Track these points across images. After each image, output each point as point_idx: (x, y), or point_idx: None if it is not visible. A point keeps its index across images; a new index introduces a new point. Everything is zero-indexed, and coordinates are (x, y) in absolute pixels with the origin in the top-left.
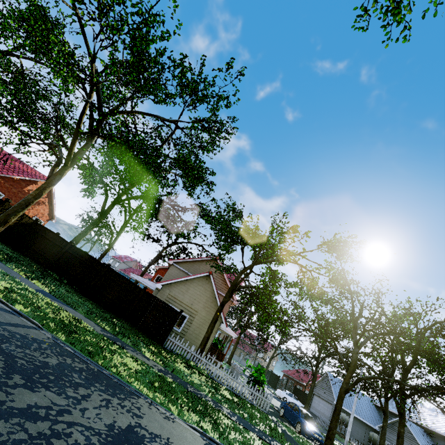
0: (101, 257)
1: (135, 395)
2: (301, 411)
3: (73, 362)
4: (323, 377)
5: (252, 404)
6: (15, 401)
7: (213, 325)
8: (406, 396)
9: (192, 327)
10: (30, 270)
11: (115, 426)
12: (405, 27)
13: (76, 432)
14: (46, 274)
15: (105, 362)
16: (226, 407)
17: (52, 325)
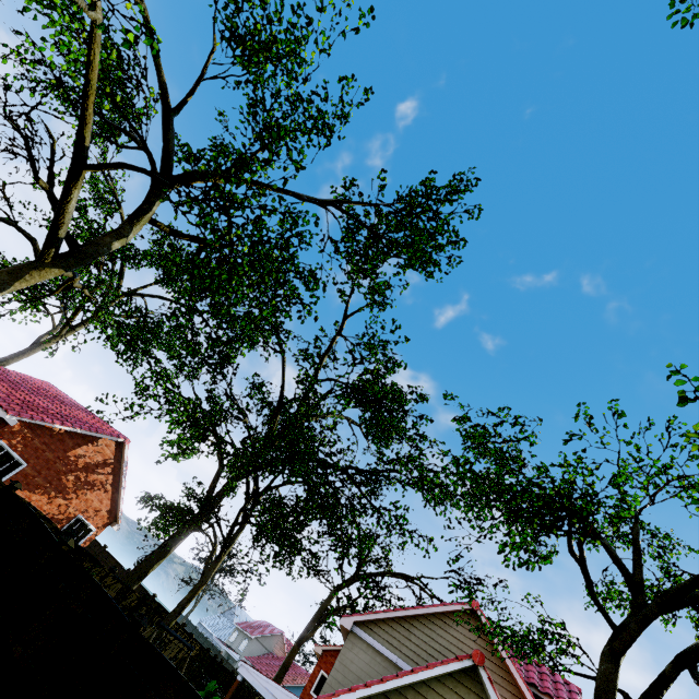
0: (178, 610)
1: None
2: None
3: None
4: None
5: None
6: None
7: None
8: None
9: None
10: None
11: None
12: None
13: None
14: None
15: None
16: None
17: None
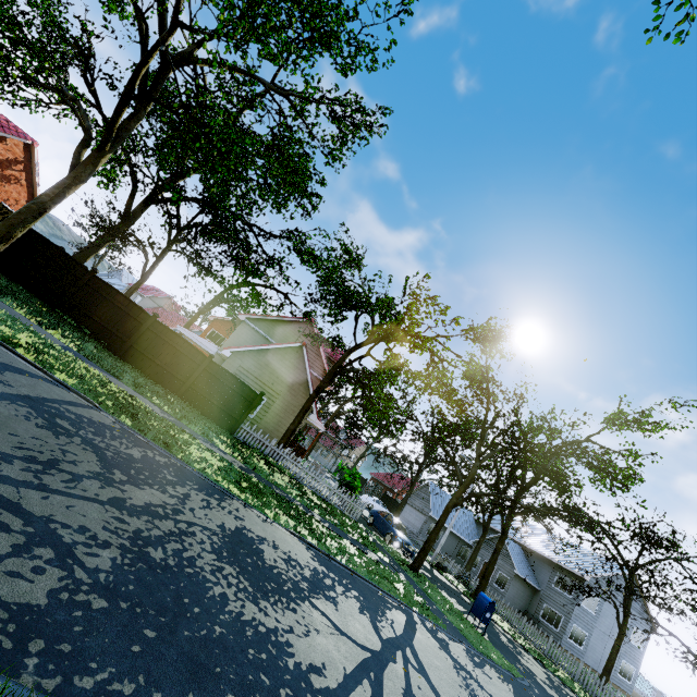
0: (129, 294)
1: (228, 496)
2: (393, 521)
3: (154, 455)
4: (423, 485)
5: (341, 510)
6: (133, 499)
7: (302, 416)
8: (515, 514)
9: (271, 413)
10: (35, 311)
11: (226, 527)
12: (687, 16)
13: (198, 531)
14: (56, 318)
15: (186, 456)
16: (316, 512)
17: (109, 404)
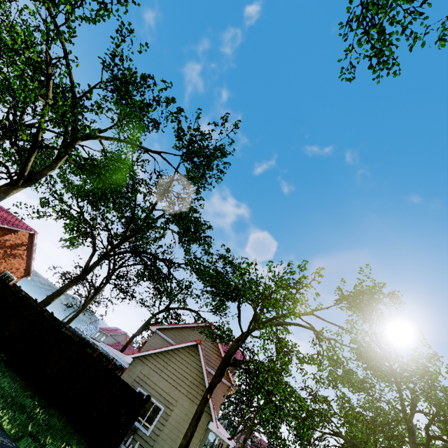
0: (70, 321)
1: None
2: None
3: None
4: None
5: None
6: None
7: (194, 424)
8: None
9: (168, 426)
10: None
11: None
12: (393, 64)
13: None
14: None
15: None
16: None
17: None
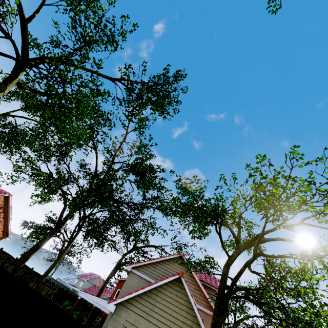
0: (46, 273)
1: None
2: None
3: None
4: None
5: None
6: None
7: None
8: None
9: None
10: None
11: None
12: None
13: None
14: None
15: None
16: None
17: None
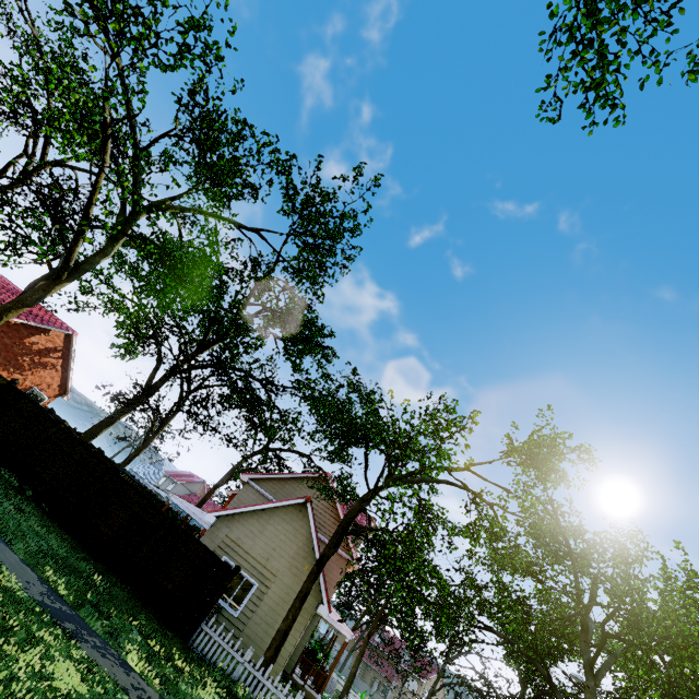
0: (126, 462)
1: None
2: None
3: None
4: None
5: None
6: None
7: (298, 605)
8: None
9: (263, 607)
10: None
11: None
12: (616, 105)
13: None
14: None
15: None
16: None
17: None
